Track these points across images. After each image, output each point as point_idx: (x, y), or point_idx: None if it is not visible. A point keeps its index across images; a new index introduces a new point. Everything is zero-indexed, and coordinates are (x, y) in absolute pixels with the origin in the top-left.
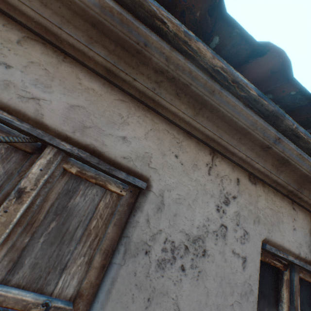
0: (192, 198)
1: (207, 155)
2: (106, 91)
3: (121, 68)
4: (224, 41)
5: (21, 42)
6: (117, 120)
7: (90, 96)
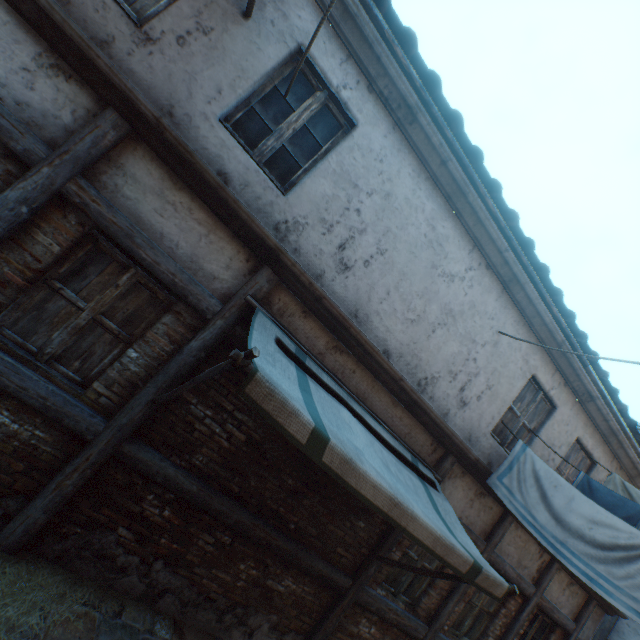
0: (603, 470)
1: (611, 458)
2: (598, 437)
3: (607, 435)
4: (639, 442)
5: (589, 426)
6: (597, 446)
7: (595, 439)
